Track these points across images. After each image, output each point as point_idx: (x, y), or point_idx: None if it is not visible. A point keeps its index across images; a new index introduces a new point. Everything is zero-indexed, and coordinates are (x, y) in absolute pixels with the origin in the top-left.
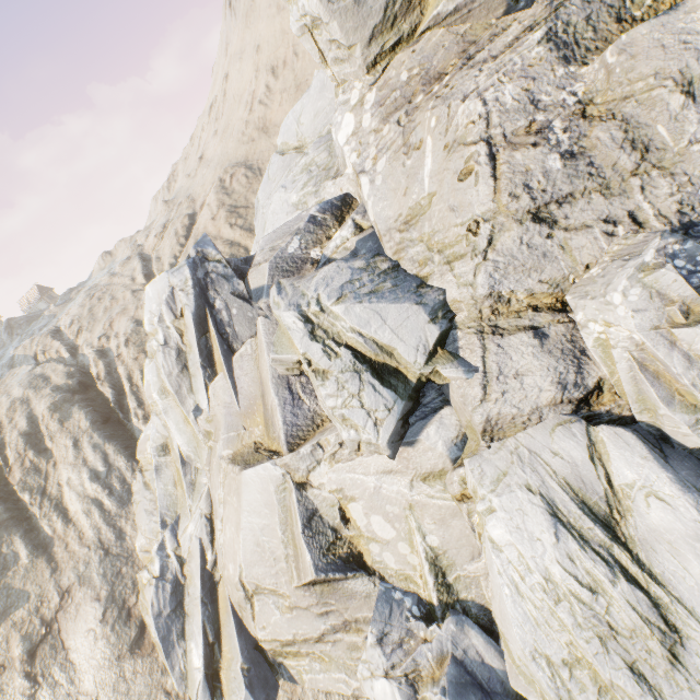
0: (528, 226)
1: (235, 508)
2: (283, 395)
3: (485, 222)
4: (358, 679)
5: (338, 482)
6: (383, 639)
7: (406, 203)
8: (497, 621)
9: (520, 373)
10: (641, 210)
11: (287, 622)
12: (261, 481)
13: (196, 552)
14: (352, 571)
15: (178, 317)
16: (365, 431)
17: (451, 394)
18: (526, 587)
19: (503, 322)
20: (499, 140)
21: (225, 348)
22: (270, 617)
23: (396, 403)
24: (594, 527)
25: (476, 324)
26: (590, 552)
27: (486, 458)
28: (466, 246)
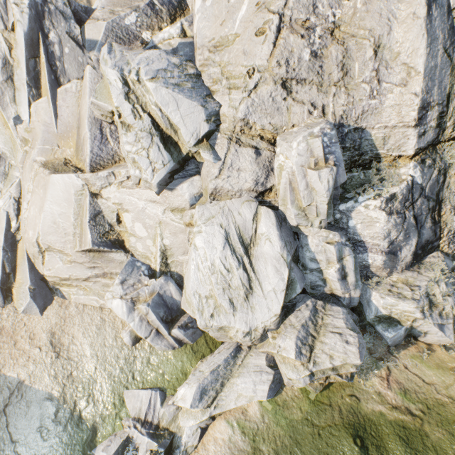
0: (278, 88)
1: (41, 197)
2: (95, 133)
3: (258, 72)
4: (105, 300)
5: (120, 199)
6: (124, 282)
7: (220, 32)
8: (185, 282)
9: (240, 169)
10: (328, 107)
11: (66, 269)
12: (65, 185)
13: (2, 220)
14: (116, 249)
15: (9, 30)
16: (146, 173)
17: (202, 169)
18: (202, 267)
19: (244, 138)
20: (287, 20)
21: (53, 78)
22: (55, 264)
23: (170, 162)
24: (241, 247)
25: (230, 134)
26: (234, 257)
27: (207, 208)
28: (243, 83)
